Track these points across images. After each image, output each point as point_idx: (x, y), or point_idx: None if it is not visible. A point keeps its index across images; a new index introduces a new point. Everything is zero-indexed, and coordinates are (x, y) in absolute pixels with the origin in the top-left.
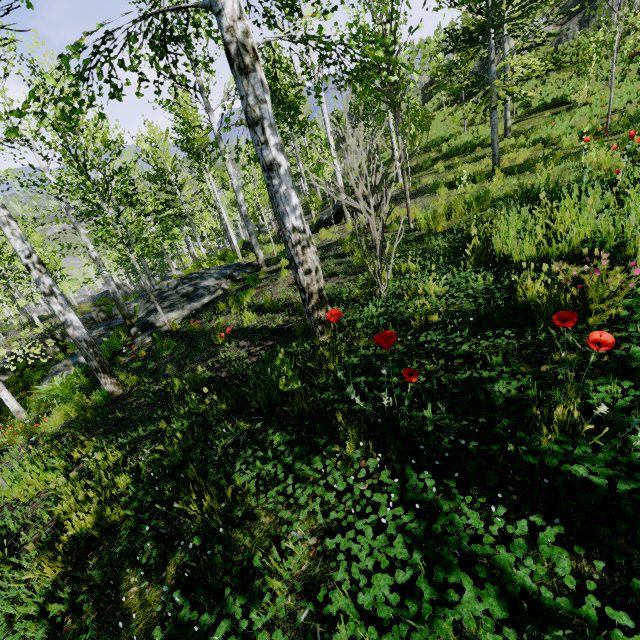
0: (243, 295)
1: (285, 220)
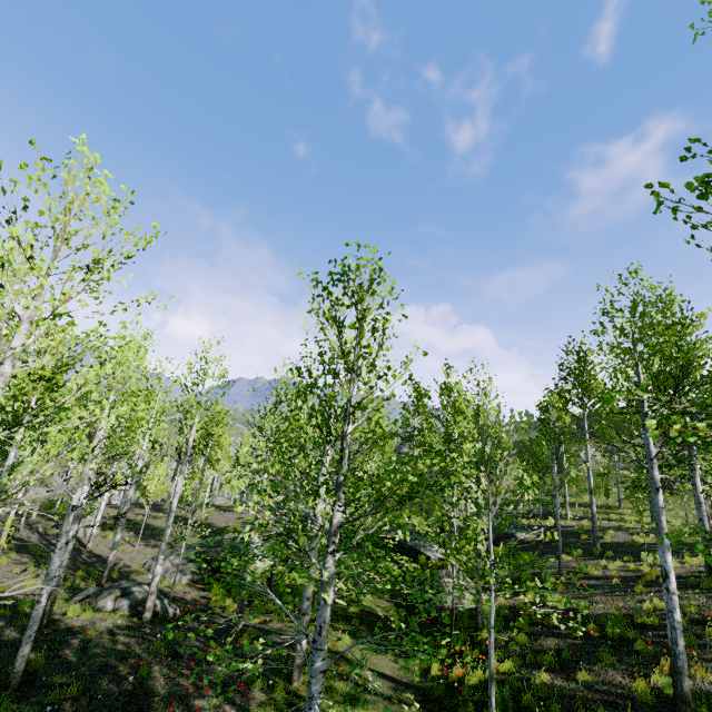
0: (605, 533)
1: (706, 510)
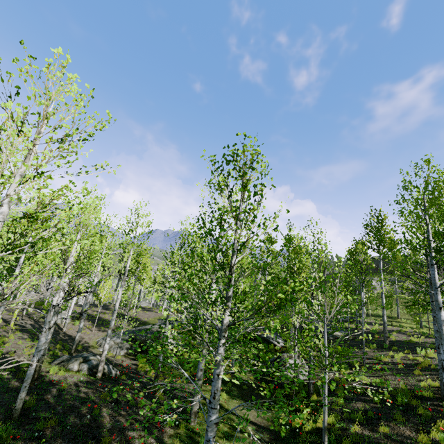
0: (390, 334)
1: None
